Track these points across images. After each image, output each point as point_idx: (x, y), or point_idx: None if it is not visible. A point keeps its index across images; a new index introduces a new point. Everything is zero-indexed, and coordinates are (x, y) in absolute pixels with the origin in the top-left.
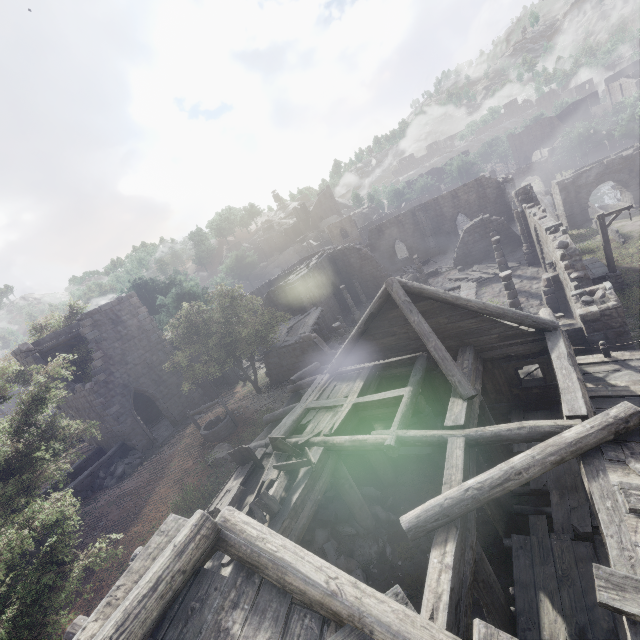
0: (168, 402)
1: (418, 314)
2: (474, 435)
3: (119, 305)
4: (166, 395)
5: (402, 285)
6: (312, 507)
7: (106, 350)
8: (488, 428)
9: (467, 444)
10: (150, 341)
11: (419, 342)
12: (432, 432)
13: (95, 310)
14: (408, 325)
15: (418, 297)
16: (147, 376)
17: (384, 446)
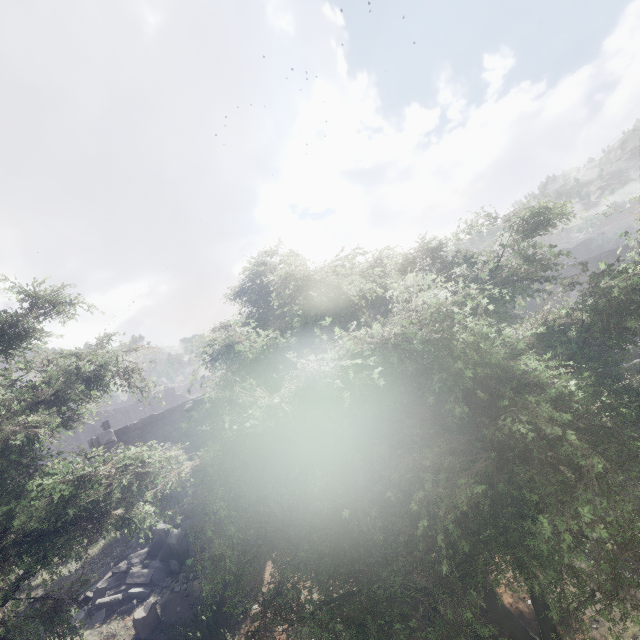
0: None
1: None
2: None
3: None
4: None
5: None
6: None
7: None
8: None
9: None
10: None
11: None
12: None
13: None
14: None
15: None
16: None
17: None
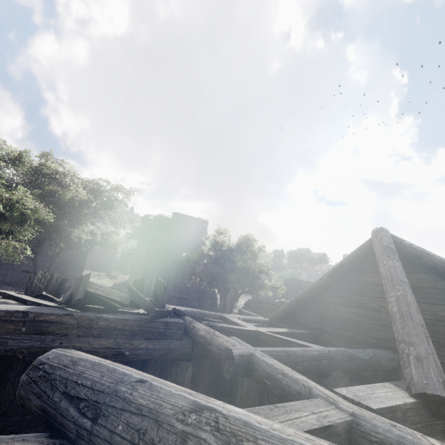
0: (174, 291)
1: (397, 261)
2: (381, 428)
3: (196, 221)
4: (176, 286)
5: (395, 240)
6: (108, 348)
7: (171, 236)
8: (435, 440)
9: (352, 441)
10: (194, 250)
11: (391, 332)
12: (300, 375)
13: (183, 215)
14: (384, 300)
15: (414, 265)
16: (177, 266)
17: (224, 349)
